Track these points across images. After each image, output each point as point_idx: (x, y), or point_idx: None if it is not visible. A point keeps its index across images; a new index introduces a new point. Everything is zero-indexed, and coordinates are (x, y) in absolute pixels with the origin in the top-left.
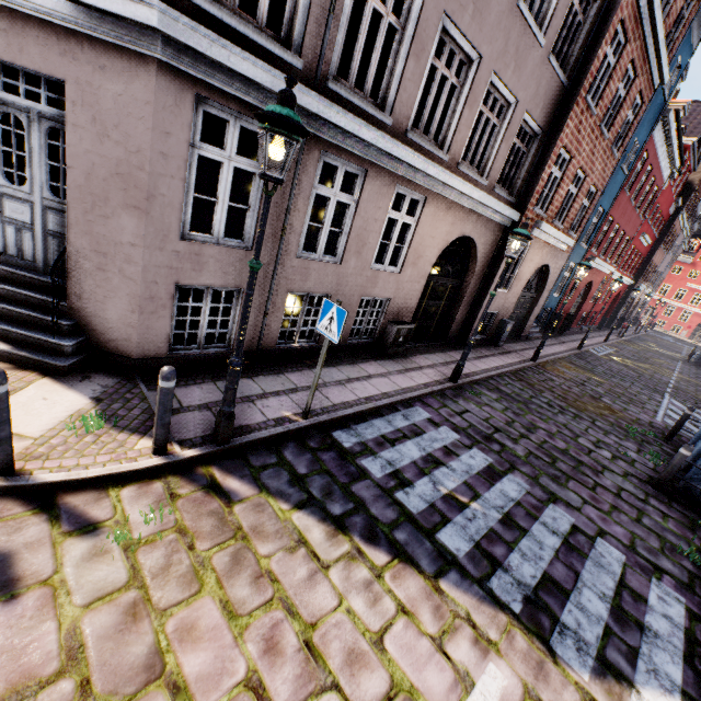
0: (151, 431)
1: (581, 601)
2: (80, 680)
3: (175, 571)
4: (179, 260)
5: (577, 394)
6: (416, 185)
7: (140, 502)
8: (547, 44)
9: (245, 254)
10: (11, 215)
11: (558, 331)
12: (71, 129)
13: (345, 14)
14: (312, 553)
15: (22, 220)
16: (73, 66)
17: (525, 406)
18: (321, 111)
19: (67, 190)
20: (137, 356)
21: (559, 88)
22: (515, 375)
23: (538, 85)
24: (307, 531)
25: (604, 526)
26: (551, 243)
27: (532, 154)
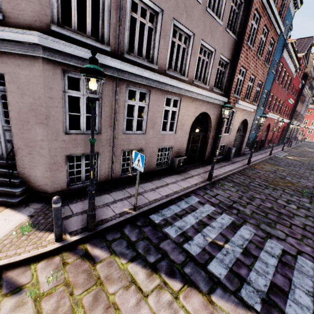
0: None
1: (295, 298)
2: None
3: (61, 310)
4: (65, 143)
5: (273, 177)
6: (175, 93)
7: (46, 270)
8: (223, 24)
9: (98, 136)
10: None
11: (258, 148)
12: (9, 94)
13: (127, 25)
14: (138, 288)
15: None
16: (6, 66)
17: (247, 188)
18: (122, 67)
19: (10, 120)
20: (52, 191)
21: (233, 41)
22: (240, 172)
23: (223, 42)
24: (135, 275)
25: (300, 248)
26: (245, 109)
27: (228, 72)
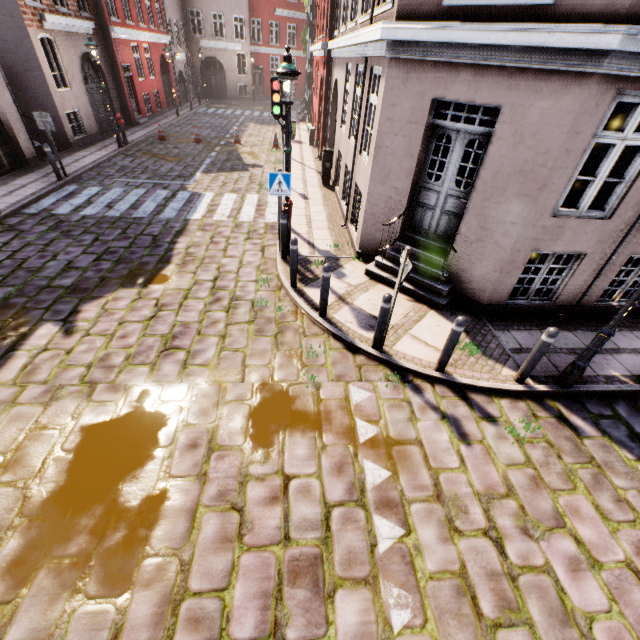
0: (507, 363)
1: None
2: (518, 504)
3: (553, 468)
4: (542, 232)
5: None
6: None
7: (514, 412)
8: None
9: (601, 223)
10: (423, 201)
11: None
12: (493, 142)
13: None
14: None
15: (428, 204)
16: (513, 95)
17: None
18: None
19: (474, 185)
20: (485, 302)
21: None
22: None
23: None
24: None
25: None
26: None
27: None
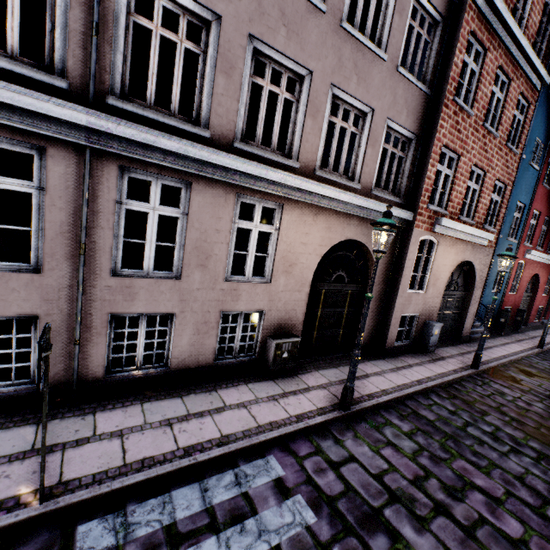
0: None
1: None
2: None
3: None
4: None
5: (542, 415)
6: (265, 193)
7: None
8: (391, 59)
9: (32, 277)
10: None
11: (511, 327)
12: None
13: (121, 40)
14: None
15: None
16: None
17: (453, 443)
18: (94, 123)
19: None
20: None
21: (421, 96)
22: (446, 389)
23: (394, 95)
24: None
25: None
26: (464, 239)
27: (412, 157)
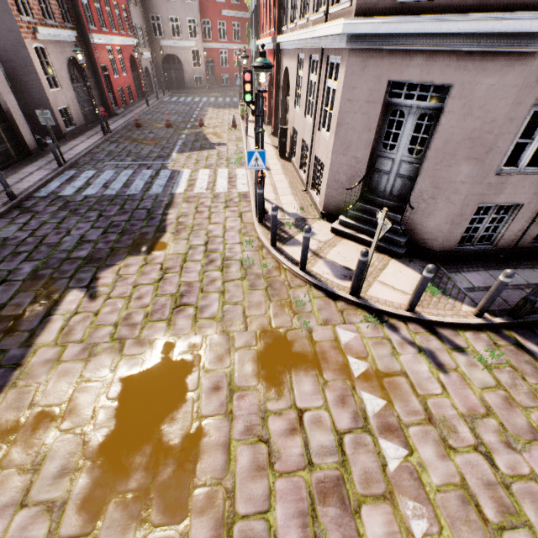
0: (464, 300)
1: None
2: (498, 422)
3: (520, 389)
4: (487, 188)
5: None
6: None
7: (478, 343)
8: None
9: (537, 178)
10: (379, 167)
11: None
12: (444, 115)
13: None
14: None
15: (384, 169)
16: (461, 74)
17: None
18: None
19: (427, 152)
20: (437, 249)
21: None
22: None
23: None
24: None
25: None
26: None
27: None
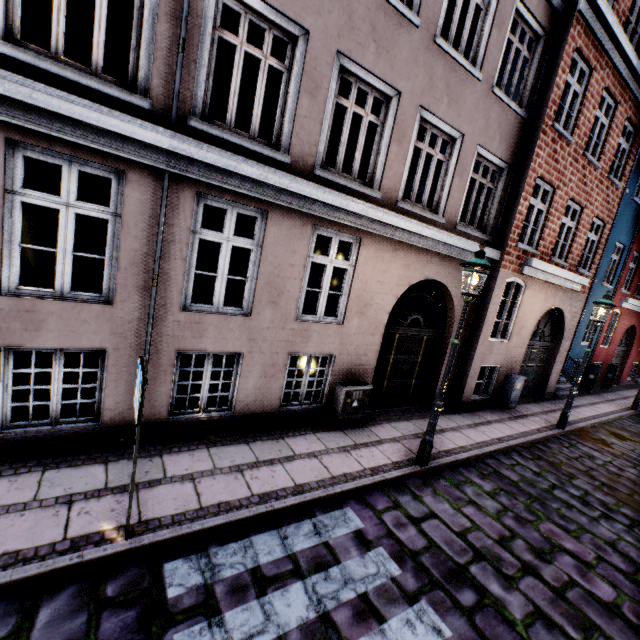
0: None
1: None
2: None
3: None
4: (2, 318)
5: (635, 481)
6: (343, 225)
7: None
8: (486, 78)
9: (103, 309)
10: None
11: (601, 385)
12: None
13: (205, 57)
14: None
15: None
16: None
17: (539, 505)
18: (176, 147)
19: None
20: None
21: (516, 120)
22: (530, 449)
23: (487, 119)
24: None
25: None
26: (555, 283)
27: (502, 189)
